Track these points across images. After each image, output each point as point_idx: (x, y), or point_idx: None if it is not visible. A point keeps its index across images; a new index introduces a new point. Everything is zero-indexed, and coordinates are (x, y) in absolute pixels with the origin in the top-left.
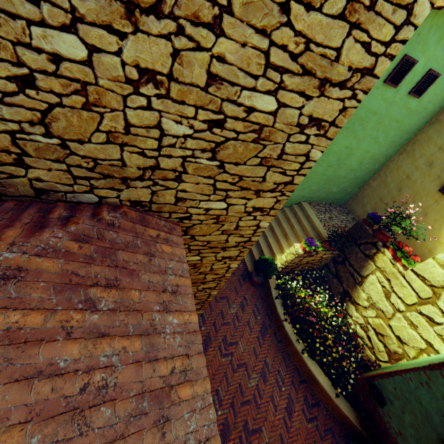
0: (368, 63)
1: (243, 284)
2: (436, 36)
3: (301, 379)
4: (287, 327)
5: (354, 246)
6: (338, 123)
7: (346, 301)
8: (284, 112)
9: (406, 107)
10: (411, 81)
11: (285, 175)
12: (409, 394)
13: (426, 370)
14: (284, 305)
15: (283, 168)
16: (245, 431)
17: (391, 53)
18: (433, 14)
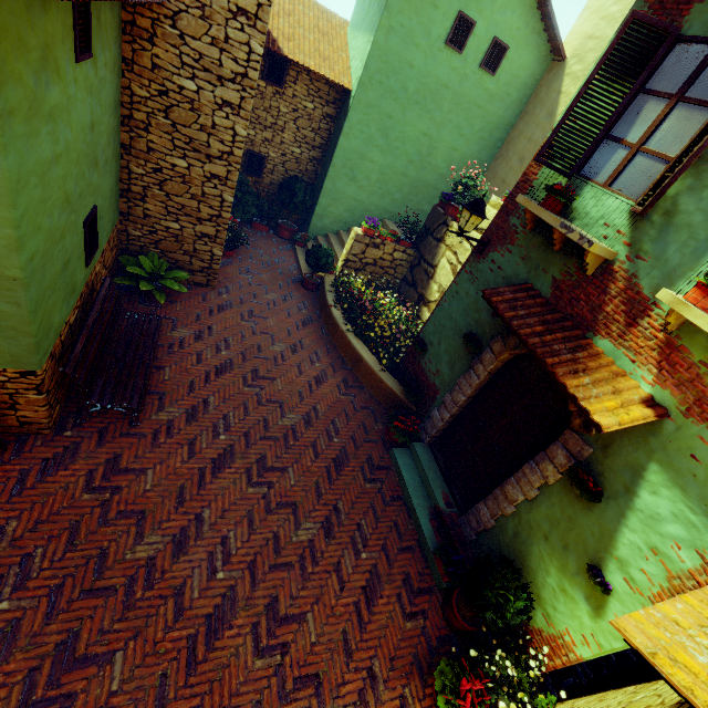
0: None
1: (293, 285)
2: None
3: (345, 366)
4: (335, 313)
5: (429, 237)
6: None
7: (420, 307)
8: None
9: (484, 87)
10: (477, 50)
11: None
12: (444, 318)
13: (456, 278)
14: (336, 295)
15: None
16: (254, 374)
17: None
18: None
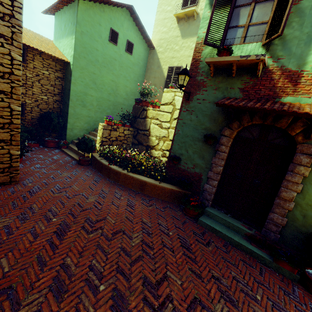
0: None
1: (74, 165)
2: (120, 23)
3: (136, 192)
4: (113, 167)
5: (138, 119)
6: None
7: (150, 151)
8: None
9: (129, 59)
10: (122, 44)
11: None
12: (183, 138)
13: (179, 117)
14: (107, 159)
15: None
16: (89, 223)
17: None
18: (111, 11)
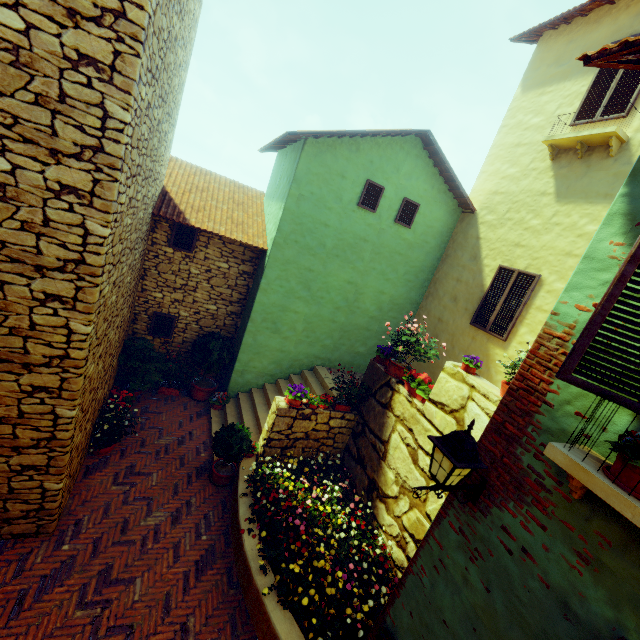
0: (115, 6)
1: (195, 482)
2: (392, 166)
3: None
4: (248, 544)
5: (371, 399)
6: (122, 71)
7: (374, 500)
8: (39, 36)
9: (402, 237)
10: (390, 208)
11: (86, 134)
12: (428, 611)
13: (434, 529)
14: (252, 504)
15: (77, 121)
16: None
17: (136, 2)
18: (376, 146)
